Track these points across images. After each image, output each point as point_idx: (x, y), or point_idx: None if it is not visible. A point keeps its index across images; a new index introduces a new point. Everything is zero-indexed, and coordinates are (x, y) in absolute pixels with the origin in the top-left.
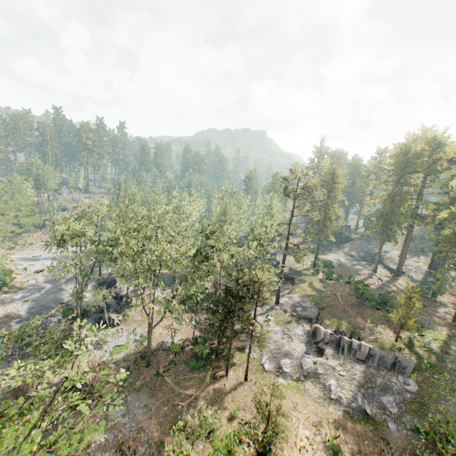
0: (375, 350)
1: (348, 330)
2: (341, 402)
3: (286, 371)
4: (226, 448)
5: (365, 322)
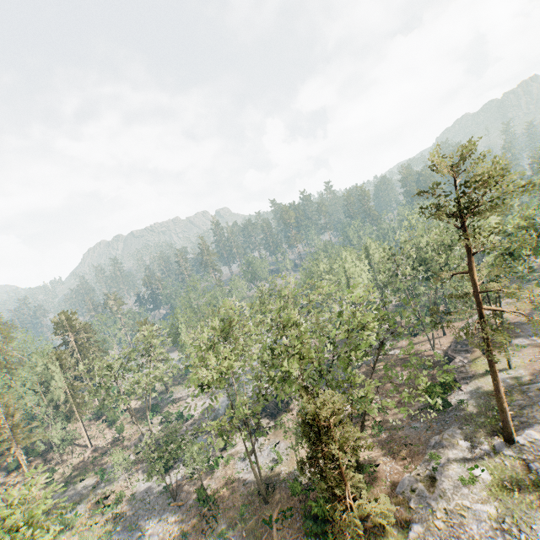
0: None
1: None
2: None
3: None
4: None
5: None
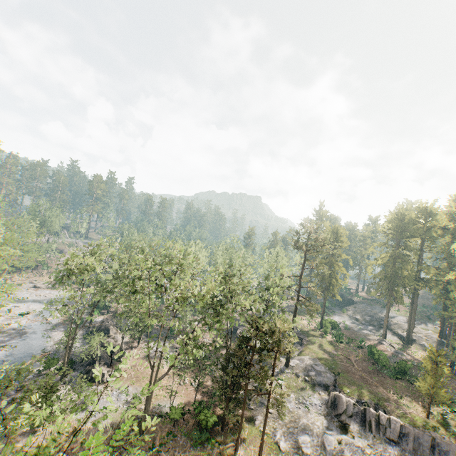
0: (408, 427)
1: (371, 401)
2: None
3: (306, 452)
4: None
5: (388, 392)
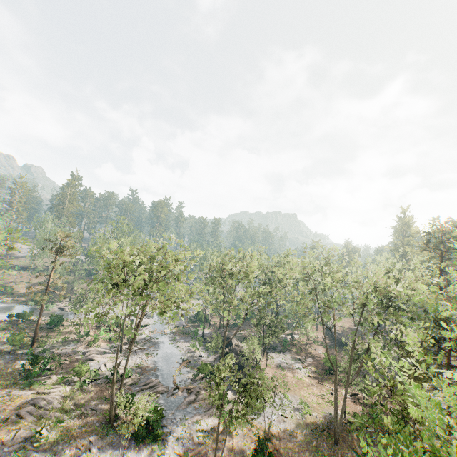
0: None
1: None
2: None
3: None
4: None
5: None
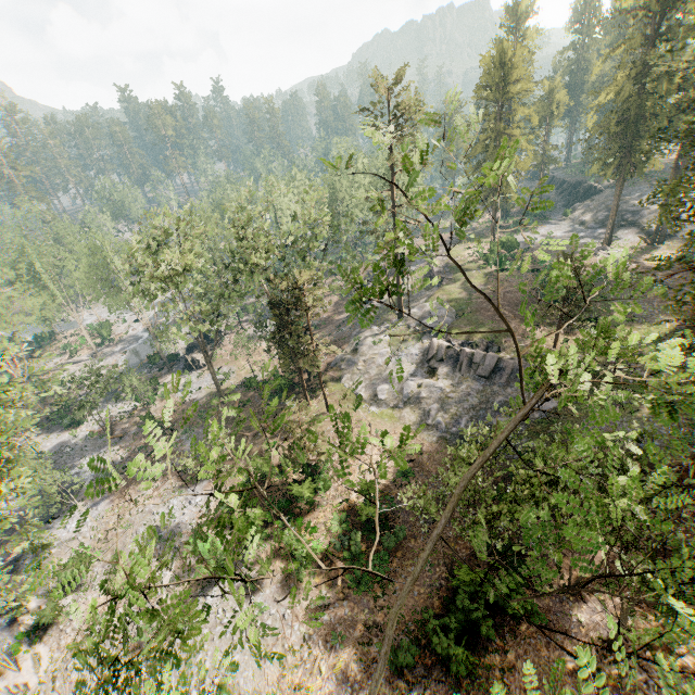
0: (507, 362)
1: (483, 340)
2: (439, 428)
3: (380, 398)
4: (273, 468)
5: (518, 326)
